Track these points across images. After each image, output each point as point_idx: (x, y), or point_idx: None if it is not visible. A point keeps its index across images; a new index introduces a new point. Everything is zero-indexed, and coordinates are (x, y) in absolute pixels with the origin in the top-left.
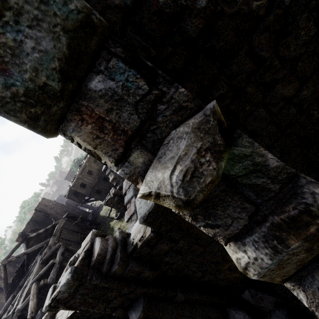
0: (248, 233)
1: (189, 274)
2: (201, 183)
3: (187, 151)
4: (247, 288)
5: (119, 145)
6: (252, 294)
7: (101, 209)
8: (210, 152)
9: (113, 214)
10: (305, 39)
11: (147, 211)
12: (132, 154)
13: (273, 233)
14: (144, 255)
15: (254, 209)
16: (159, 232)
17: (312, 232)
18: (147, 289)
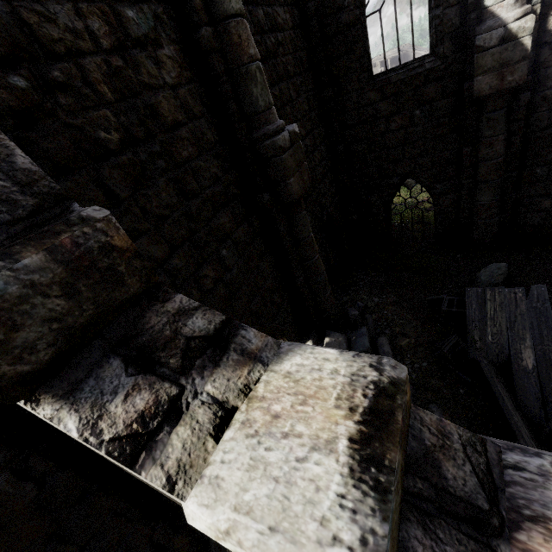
0: None
1: None
2: None
3: None
4: None
5: None
6: None
7: None
8: None
9: None
10: (168, 202)
11: None
12: None
13: None
14: None
15: None
16: None
17: (64, 242)
18: None
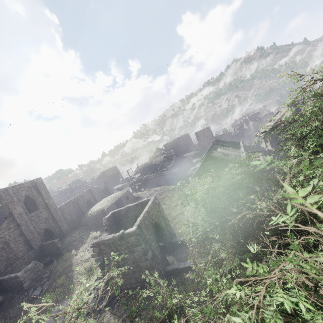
0: None
1: None
2: None
3: None
4: None
5: None
6: None
7: None
8: None
9: None
10: None
11: None
12: None
13: None
14: None
15: None
16: None
17: None
18: None
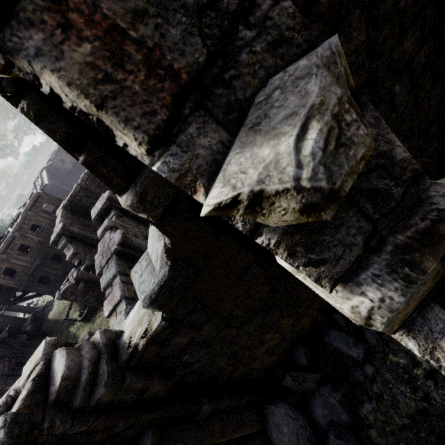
0: (362, 266)
1: (216, 373)
2: (350, 159)
3: (323, 98)
4: (286, 372)
5: (161, 104)
6: (294, 377)
7: (50, 309)
8: (353, 108)
9: (75, 313)
10: (356, 43)
11: (157, 285)
12: (188, 127)
13: (401, 258)
14: (150, 361)
15: (372, 228)
16: (175, 317)
17: None
18: (156, 413)
